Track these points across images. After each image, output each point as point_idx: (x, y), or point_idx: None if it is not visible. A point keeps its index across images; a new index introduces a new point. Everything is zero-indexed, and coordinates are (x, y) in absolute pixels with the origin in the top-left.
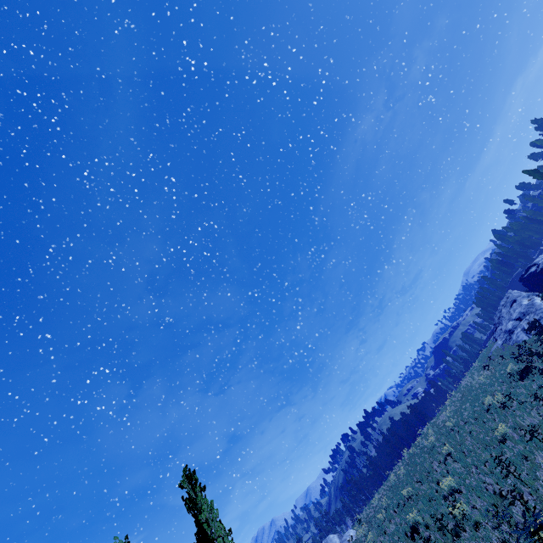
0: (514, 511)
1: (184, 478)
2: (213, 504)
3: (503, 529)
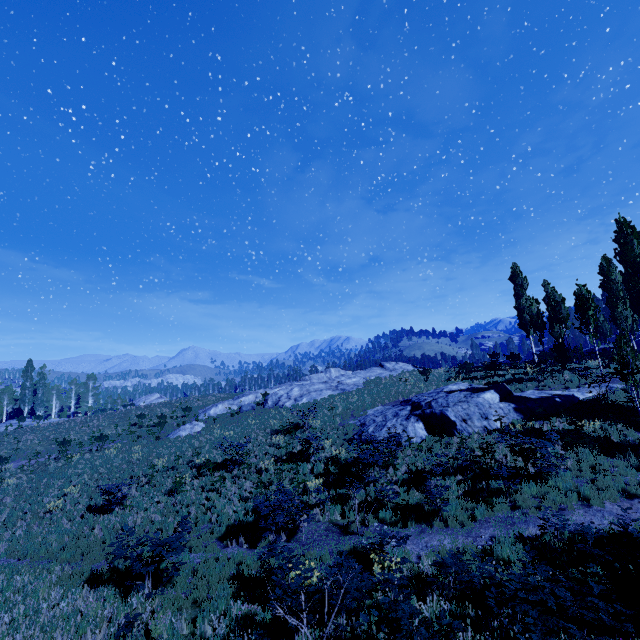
0: None
1: None
2: None
3: None
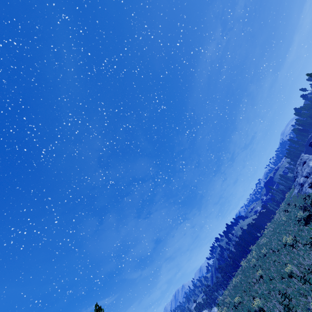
0: None
1: (95, 311)
2: None
3: None
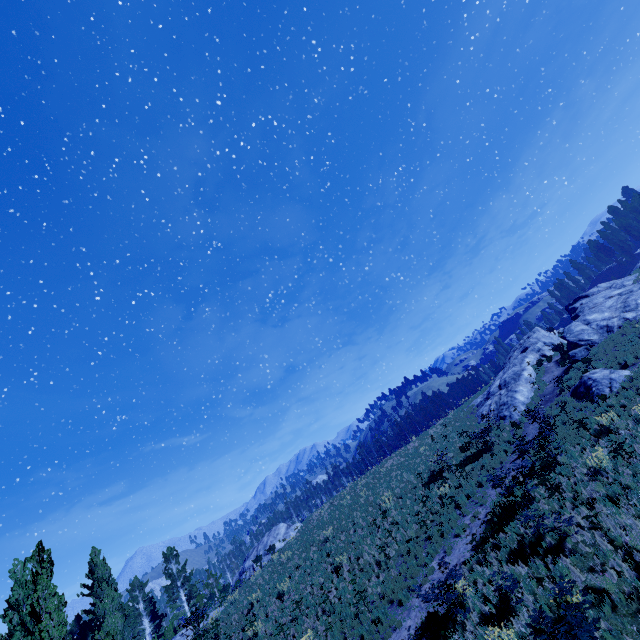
0: None
1: (35, 552)
2: (49, 584)
3: None
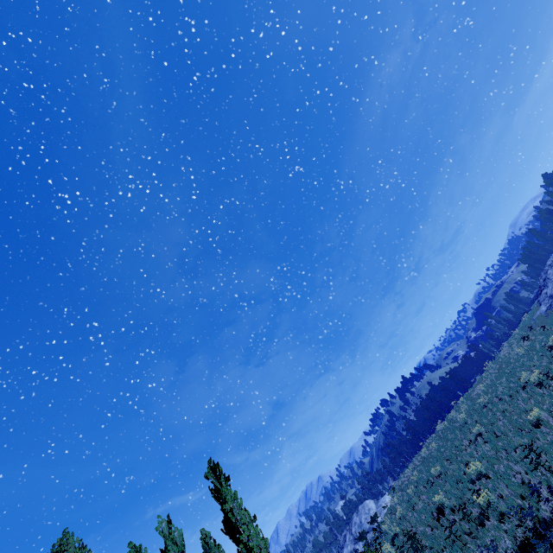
0: (542, 506)
1: (209, 469)
2: (236, 494)
3: (529, 523)
